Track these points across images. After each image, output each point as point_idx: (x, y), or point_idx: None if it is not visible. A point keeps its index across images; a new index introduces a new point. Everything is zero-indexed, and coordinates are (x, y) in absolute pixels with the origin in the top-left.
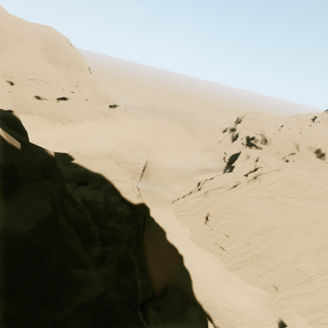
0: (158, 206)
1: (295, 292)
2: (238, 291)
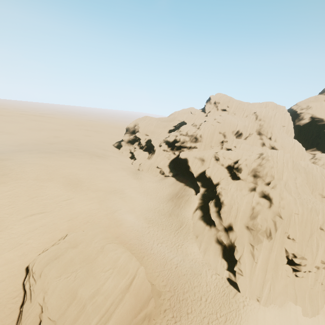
0: (237, 324)
1: None
2: None
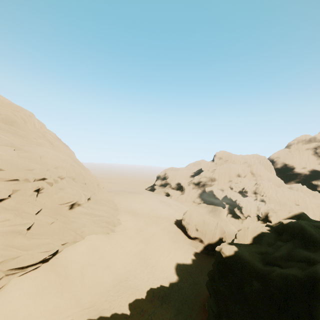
0: None
1: None
2: None
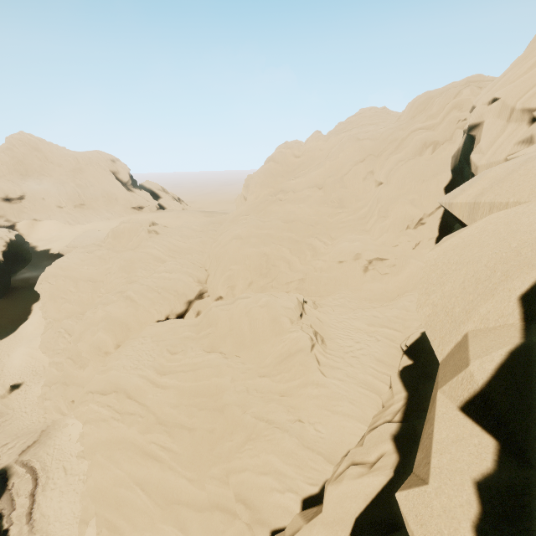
0: None
1: (54, 358)
2: (24, 351)
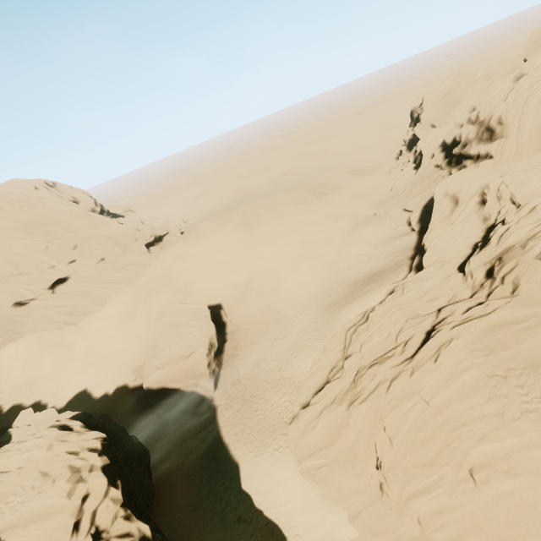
0: (255, 452)
1: None
2: None
